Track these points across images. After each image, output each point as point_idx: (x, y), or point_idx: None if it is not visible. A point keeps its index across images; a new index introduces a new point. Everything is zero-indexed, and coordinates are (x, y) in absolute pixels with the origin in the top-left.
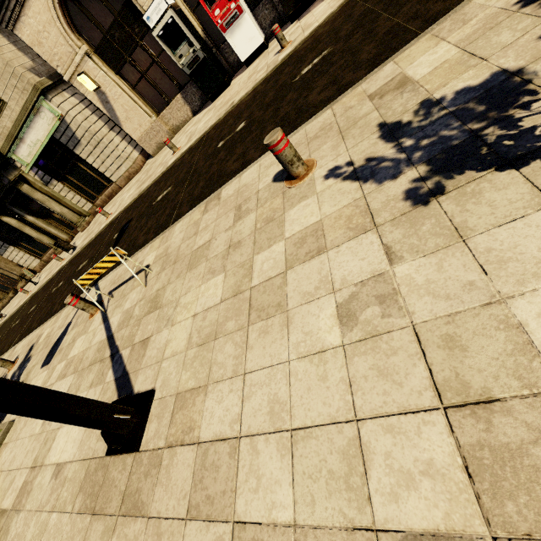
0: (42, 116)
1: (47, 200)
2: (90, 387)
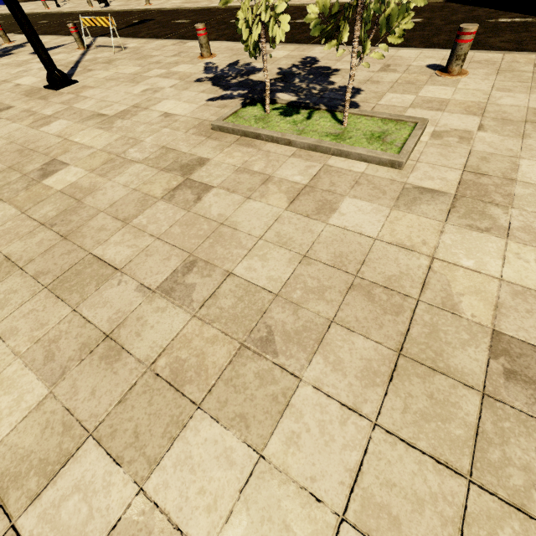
0: None
1: None
2: None
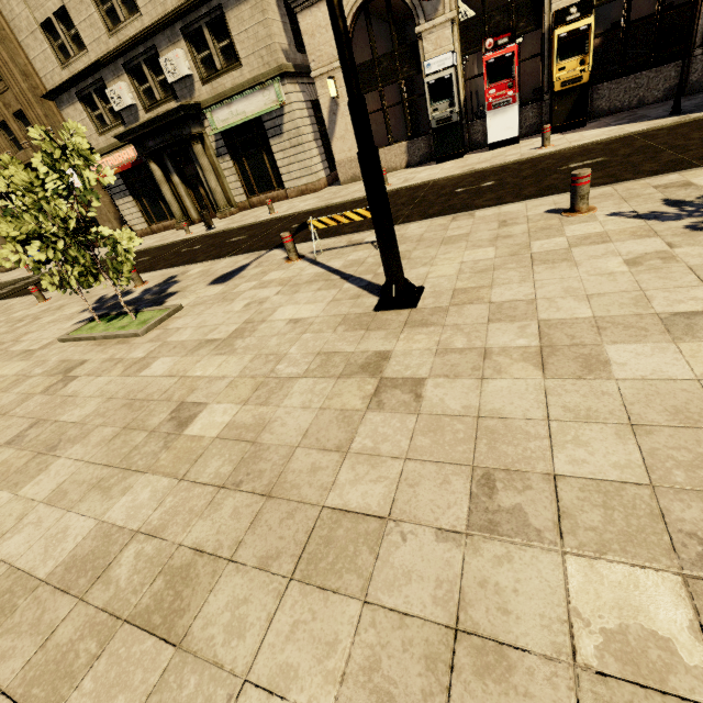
0: (265, 94)
1: (210, 170)
2: (317, 290)
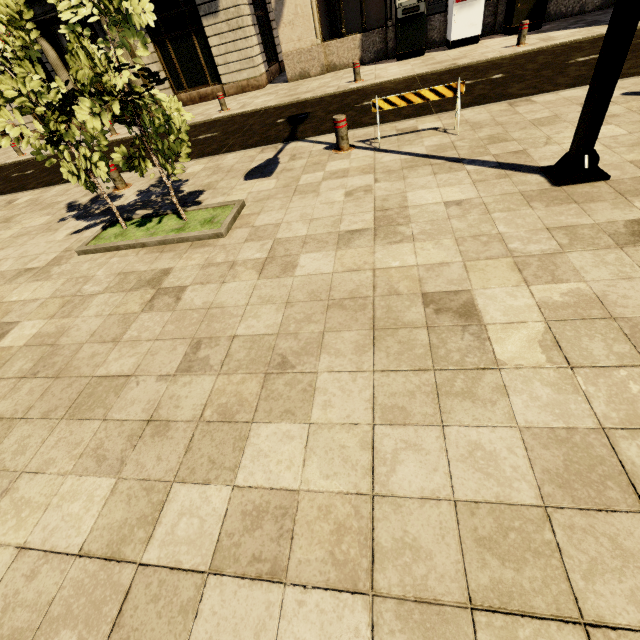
0: None
1: (126, 54)
2: (434, 174)
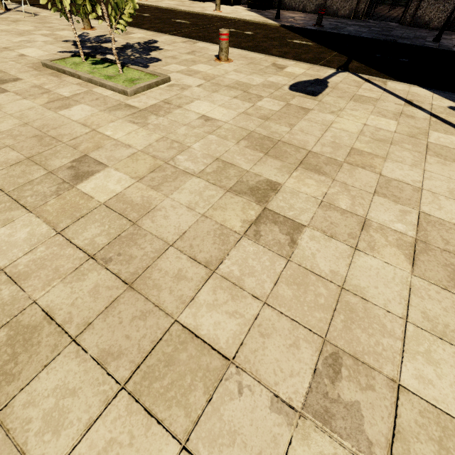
0: None
1: None
2: None
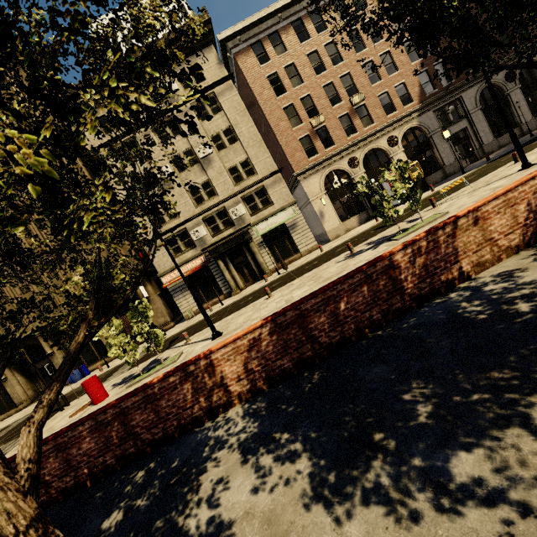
0: (287, 212)
1: (258, 253)
2: (487, 187)
